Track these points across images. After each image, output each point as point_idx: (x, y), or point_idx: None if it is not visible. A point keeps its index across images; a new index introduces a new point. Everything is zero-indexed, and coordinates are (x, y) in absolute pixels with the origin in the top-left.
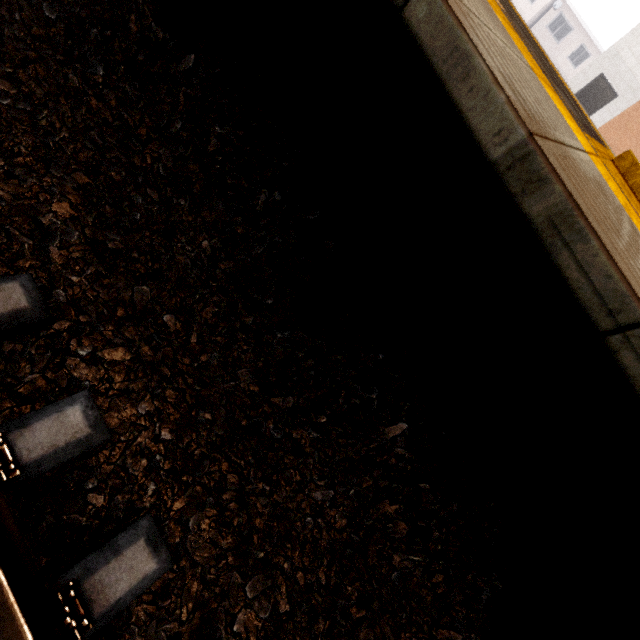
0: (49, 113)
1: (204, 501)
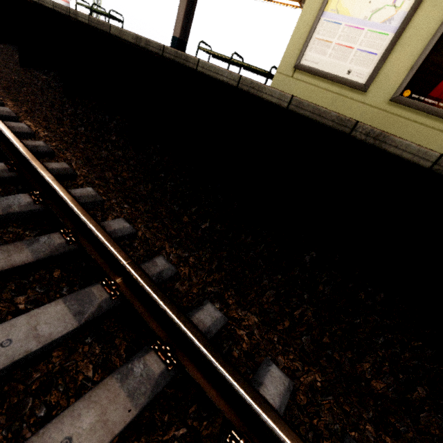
0: None
1: None
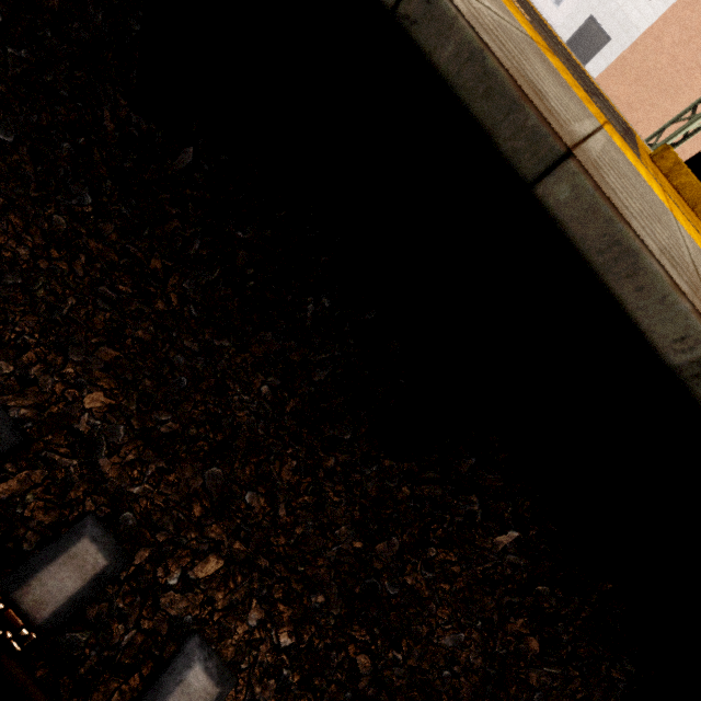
0: (46, 280)
1: (342, 700)
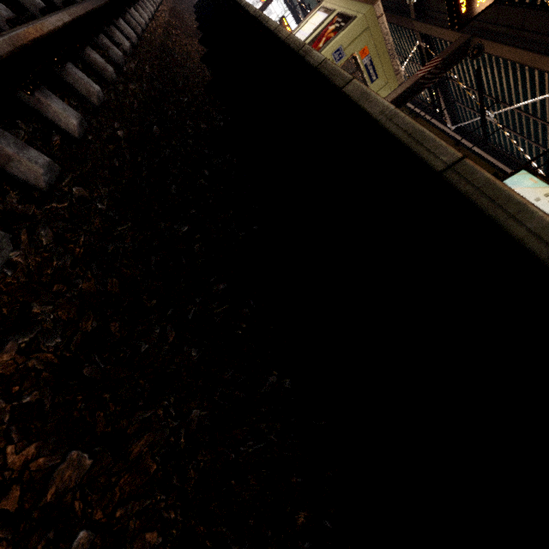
0: None
1: None
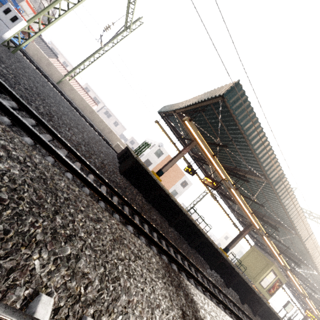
0: None
1: None
